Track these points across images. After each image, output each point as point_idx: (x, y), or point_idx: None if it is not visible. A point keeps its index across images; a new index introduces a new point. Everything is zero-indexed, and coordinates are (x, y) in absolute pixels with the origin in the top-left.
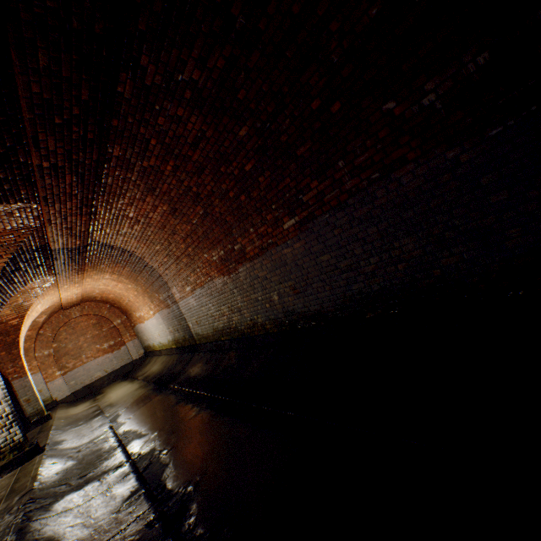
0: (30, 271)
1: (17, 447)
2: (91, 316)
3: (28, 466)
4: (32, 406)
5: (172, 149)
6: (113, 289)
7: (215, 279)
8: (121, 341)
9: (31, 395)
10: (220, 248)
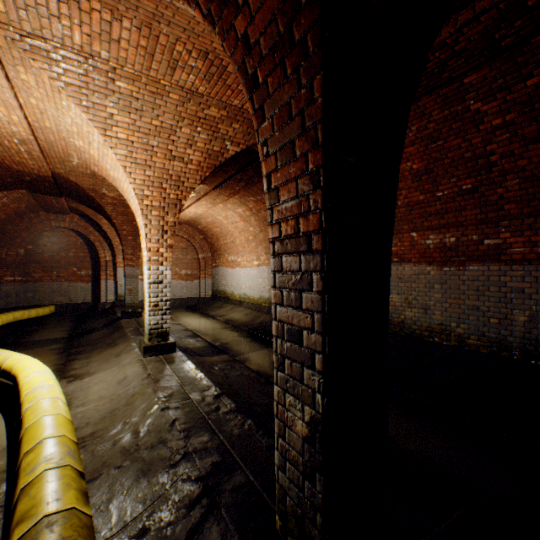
0: (218, 172)
1: (162, 335)
2: (183, 239)
3: (174, 359)
4: (131, 297)
5: (539, 98)
6: (227, 224)
7: (408, 263)
8: (196, 274)
9: (134, 287)
10: (451, 234)
